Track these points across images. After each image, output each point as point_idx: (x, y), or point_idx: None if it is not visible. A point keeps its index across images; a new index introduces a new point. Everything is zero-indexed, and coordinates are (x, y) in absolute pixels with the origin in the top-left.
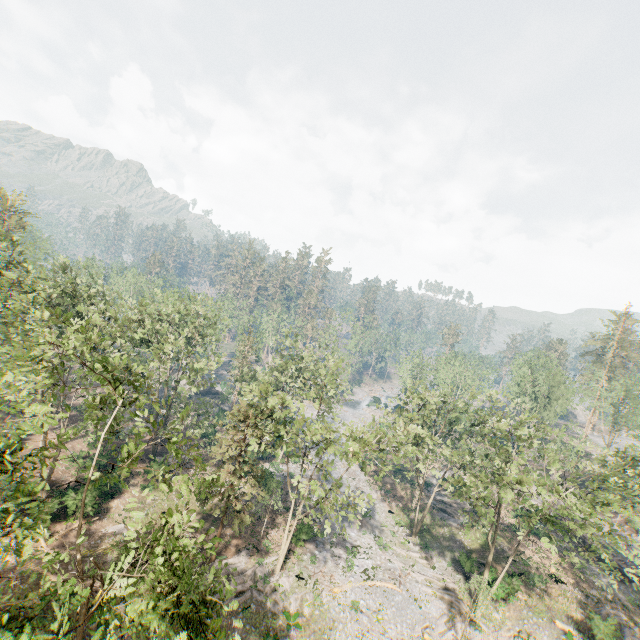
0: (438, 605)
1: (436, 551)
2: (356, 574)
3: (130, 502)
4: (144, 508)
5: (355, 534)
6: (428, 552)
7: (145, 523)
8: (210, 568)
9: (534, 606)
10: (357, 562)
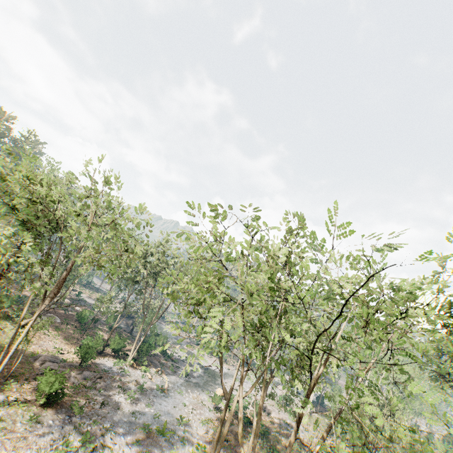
0: None
1: None
2: None
3: None
4: None
5: (124, 439)
6: None
7: None
8: None
9: None
10: None
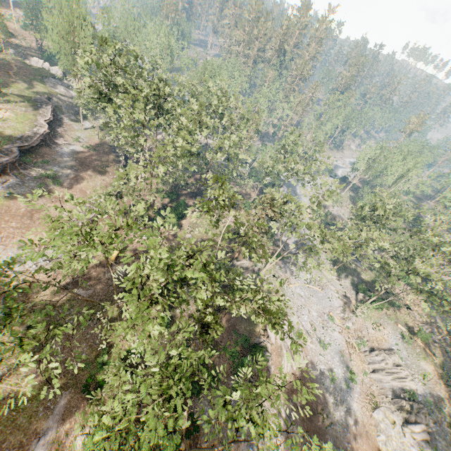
0: (339, 302)
1: (344, 277)
2: (301, 280)
3: (190, 222)
4: (198, 227)
5: (303, 260)
6: (340, 277)
7: (200, 235)
8: (233, 263)
9: (389, 315)
10: (302, 274)
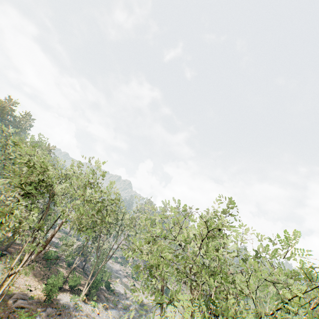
0: None
1: None
2: None
3: None
4: None
5: None
6: None
7: None
8: None
9: None
10: None
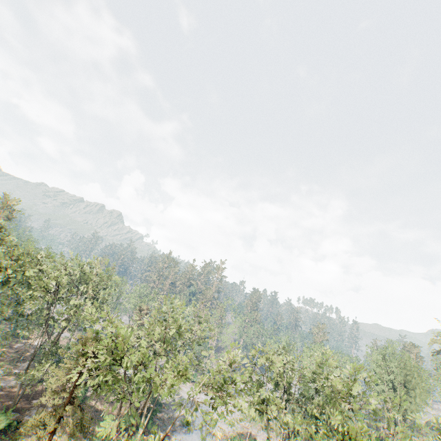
0: None
1: None
2: None
3: None
4: None
5: None
6: None
7: None
8: None
9: None
10: None
